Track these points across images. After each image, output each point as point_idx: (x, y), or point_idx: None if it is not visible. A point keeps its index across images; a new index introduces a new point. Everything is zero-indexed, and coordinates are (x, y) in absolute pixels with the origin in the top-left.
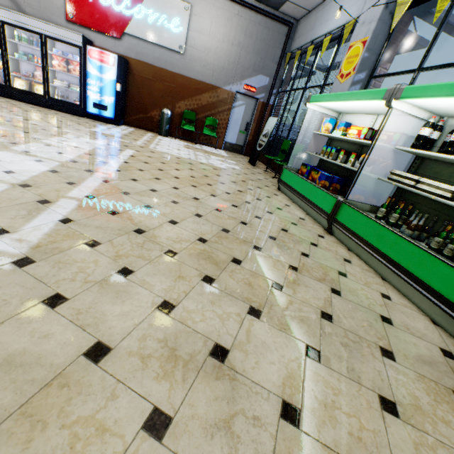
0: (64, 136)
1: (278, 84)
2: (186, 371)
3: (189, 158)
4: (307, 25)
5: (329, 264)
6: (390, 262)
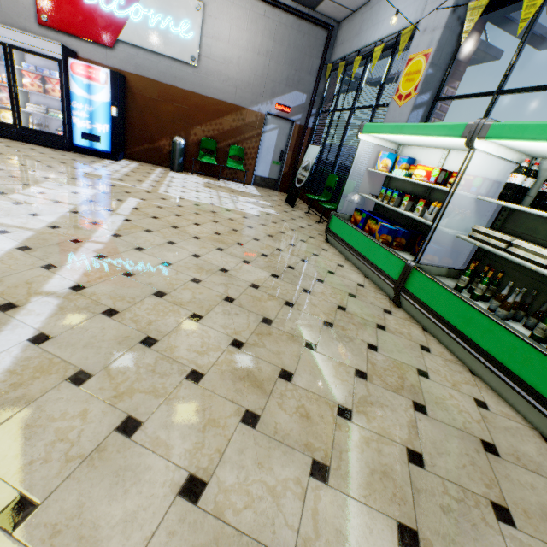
0: (41, 185)
1: (318, 102)
2: None
3: (211, 203)
4: (351, 28)
5: (404, 359)
6: (482, 354)
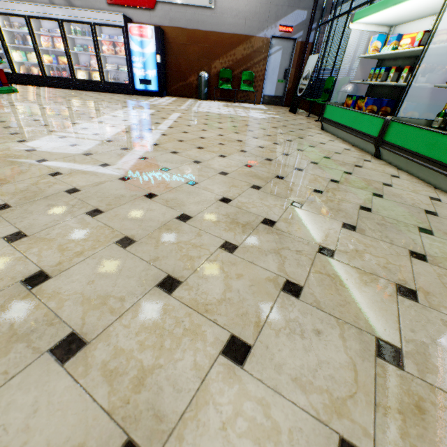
0: (123, 109)
1: (318, 15)
2: (244, 229)
3: (229, 114)
4: None
5: (373, 179)
6: (443, 167)
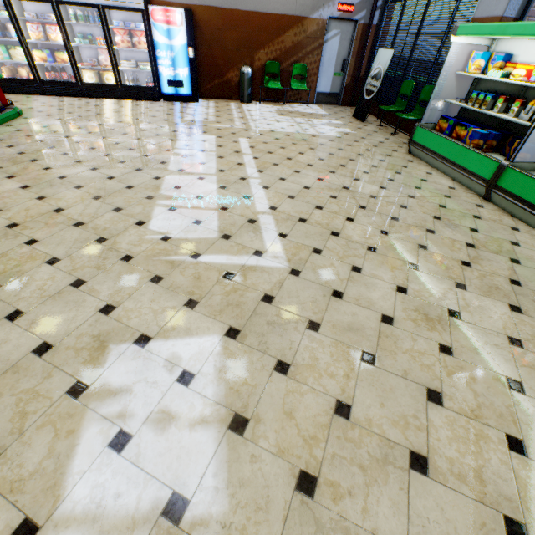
0: (180, 139)
1: None
2: (441, 325)
3: (297, 132)
4: None
5: (499, 236)
6: None
